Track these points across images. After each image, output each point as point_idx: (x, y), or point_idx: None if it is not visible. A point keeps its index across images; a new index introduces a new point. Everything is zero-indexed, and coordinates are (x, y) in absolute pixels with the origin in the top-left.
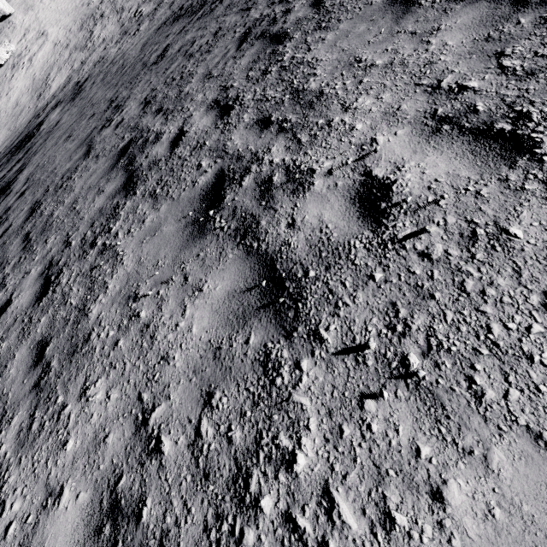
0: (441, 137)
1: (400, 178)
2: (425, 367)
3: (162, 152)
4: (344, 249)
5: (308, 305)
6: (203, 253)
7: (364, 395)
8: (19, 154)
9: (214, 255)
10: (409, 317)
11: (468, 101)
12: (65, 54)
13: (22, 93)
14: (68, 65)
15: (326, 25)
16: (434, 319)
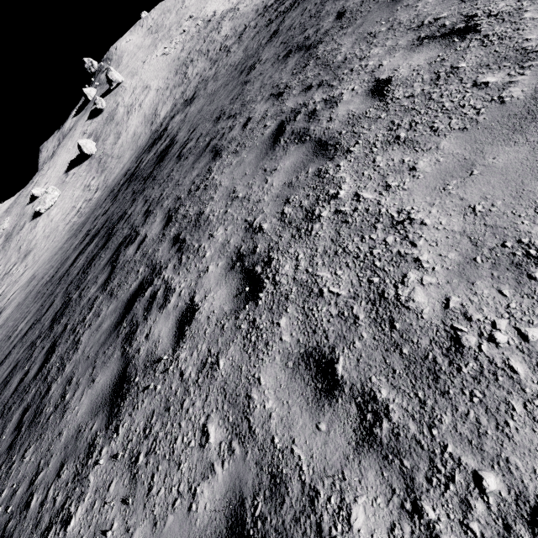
0: None
1: None
2: None
3: (331, 25)
4: None
5: None
6: None
7: None
8: (158, 143)
9: None
10: None
11: None
12: (166, 93)
13: (137, 127)
14: (171, 98)
15: None
16: None
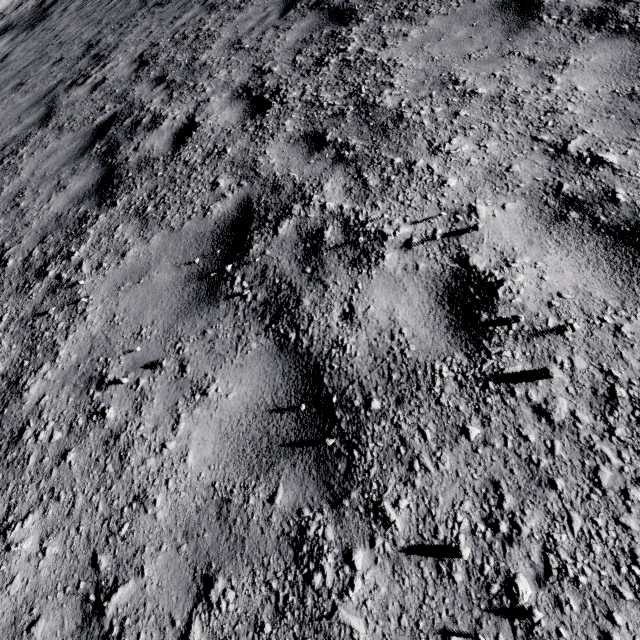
0: (567, 228)
1: (509, 278)
2: (540, 604)
3: (161, 147)
4: (426, 376)
5: (369, 457)
6: (213, 331)
7: (448, 633)
8: None
9: (230, 338)
10: (519, 512)
11: (605, 182)
12: None
13: None
14: None
15: (409, 14)
16: (555, 523)
